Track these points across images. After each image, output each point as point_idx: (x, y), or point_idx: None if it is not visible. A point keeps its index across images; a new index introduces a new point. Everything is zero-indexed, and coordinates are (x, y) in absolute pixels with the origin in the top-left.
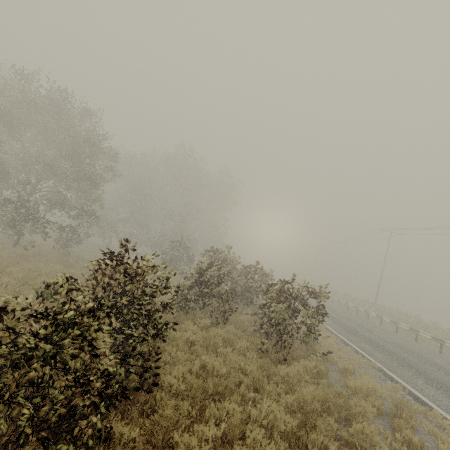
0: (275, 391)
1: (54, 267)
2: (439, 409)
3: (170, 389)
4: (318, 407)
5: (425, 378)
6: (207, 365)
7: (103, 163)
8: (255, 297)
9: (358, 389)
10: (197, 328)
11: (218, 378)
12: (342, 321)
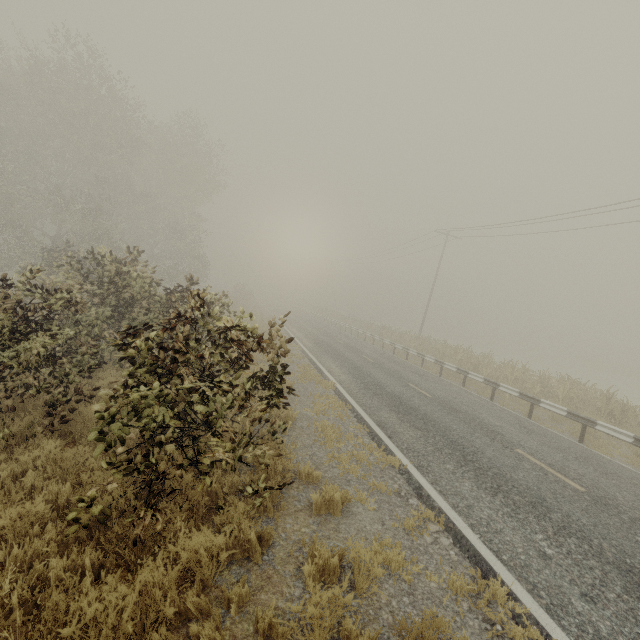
0: None
1: None
2: (500, 566)
3: None
4: None
5: (474, 471)
6: None
7: None
8: None
9: (313, 622)
10: None
11: None
12: (365, 371)
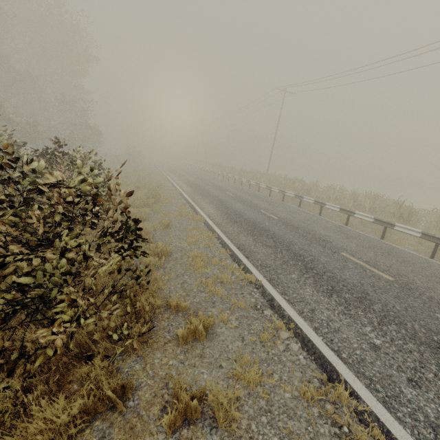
0: None
1: None
2: (342, 365)
3: None
4: None
5: (313, 277)
6: None
7: None
8: None
9: None
10: None
11: None
12: (228, 204)
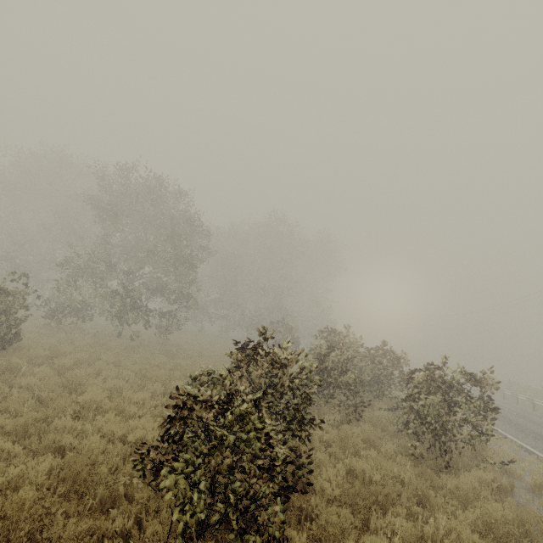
0: (445, 508)
1: (161, 358)
2: None
3: (323, 495)
4: (513, 531)
5: None
6: (354, 469)
7: (196, 243)
8: (388, 388)
9: None
10: (327, 426)
11: (373, 485)
12: (513, 420)
